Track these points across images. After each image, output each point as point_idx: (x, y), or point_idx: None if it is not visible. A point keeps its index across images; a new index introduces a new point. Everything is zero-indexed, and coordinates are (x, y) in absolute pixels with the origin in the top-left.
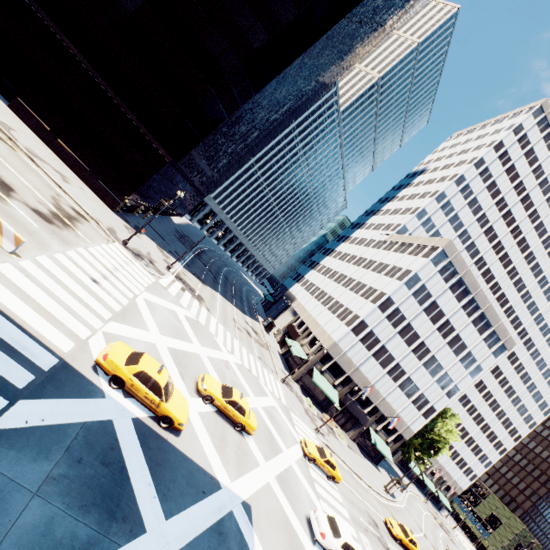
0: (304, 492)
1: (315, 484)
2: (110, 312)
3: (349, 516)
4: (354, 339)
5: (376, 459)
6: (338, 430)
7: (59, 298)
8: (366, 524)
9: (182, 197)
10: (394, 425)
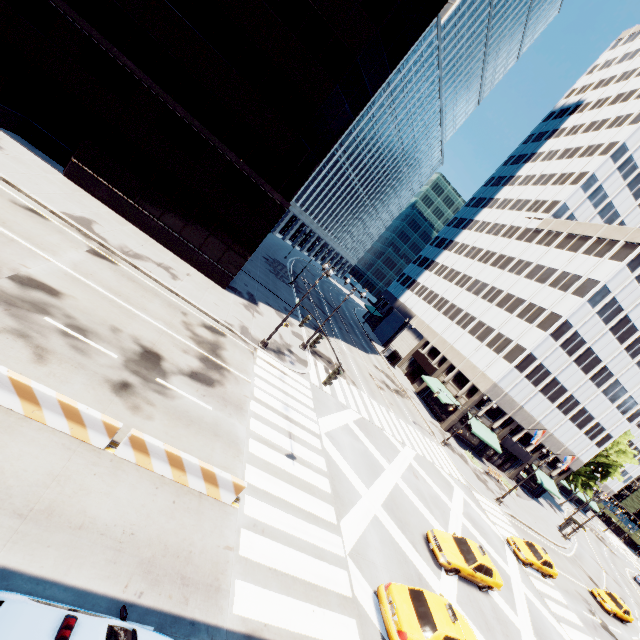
0: (552, 629)
1: (545, 600)
2: (329, 503)
3: (579, 620)
4: (518, 376)
5: (537, 493)
6: (502, 478)
7: (298, 539)
8: (589, 616)
9: (326, 269)
10: (561, 459)
